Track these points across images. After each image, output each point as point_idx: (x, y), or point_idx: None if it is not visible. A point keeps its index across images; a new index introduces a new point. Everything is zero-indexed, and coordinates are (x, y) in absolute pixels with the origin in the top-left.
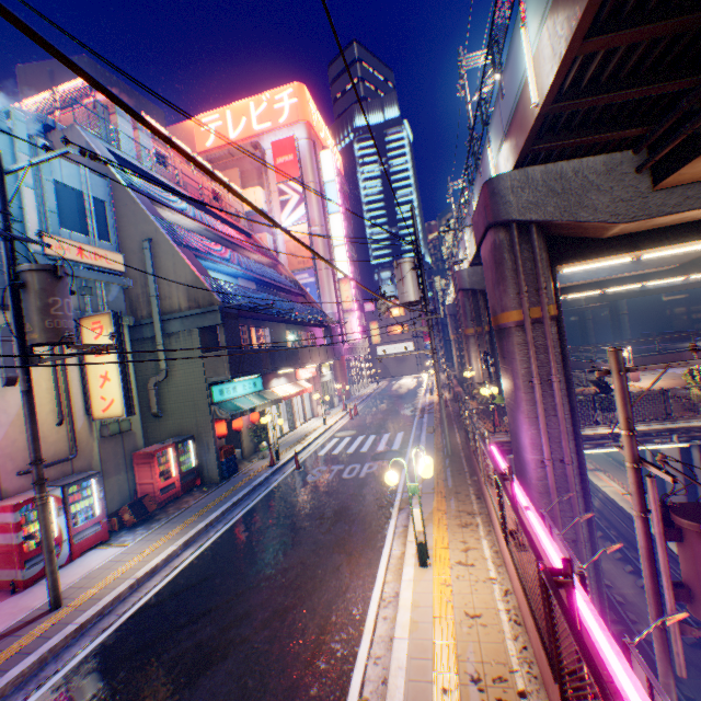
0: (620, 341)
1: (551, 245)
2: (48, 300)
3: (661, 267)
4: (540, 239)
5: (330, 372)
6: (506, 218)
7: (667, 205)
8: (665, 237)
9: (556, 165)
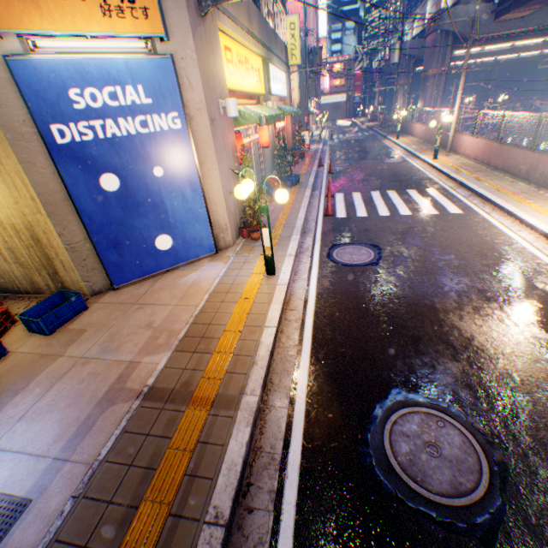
0: (480, 100)
1: (454, 42)
2: (320, 59)
3: (506, 49)
4: (451, 40)
5: (315, 108)
6: (442, 30)
7: (494, 30)
8: (493, 42)
9: (466, 7)
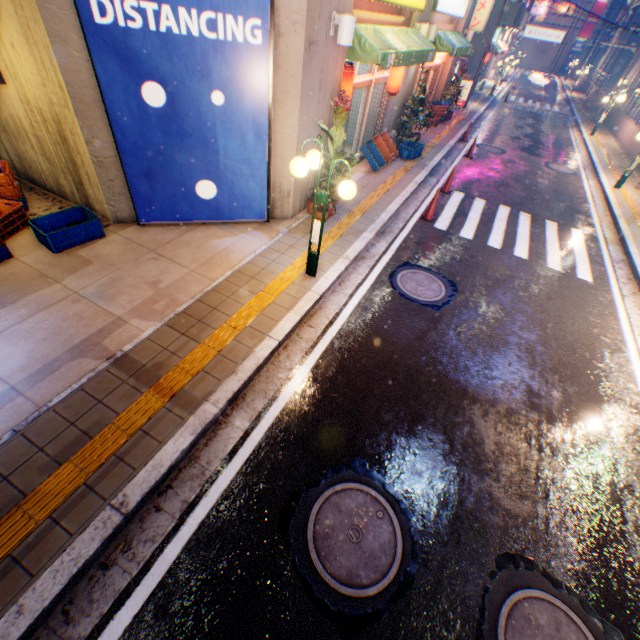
0: None
1: None
2: None
3: None
4: None
5: (508, 43)
6: None
7: None
8: None
9: None
